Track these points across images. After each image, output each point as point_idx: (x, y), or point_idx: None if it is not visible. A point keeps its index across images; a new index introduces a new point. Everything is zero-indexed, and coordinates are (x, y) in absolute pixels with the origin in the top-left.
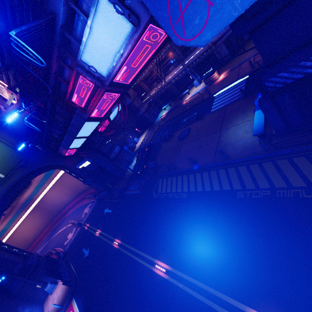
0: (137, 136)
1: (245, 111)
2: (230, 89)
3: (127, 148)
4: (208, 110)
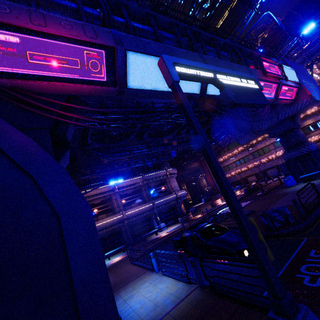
0: None
1: (282, 190)
2: None
3: None
4: None
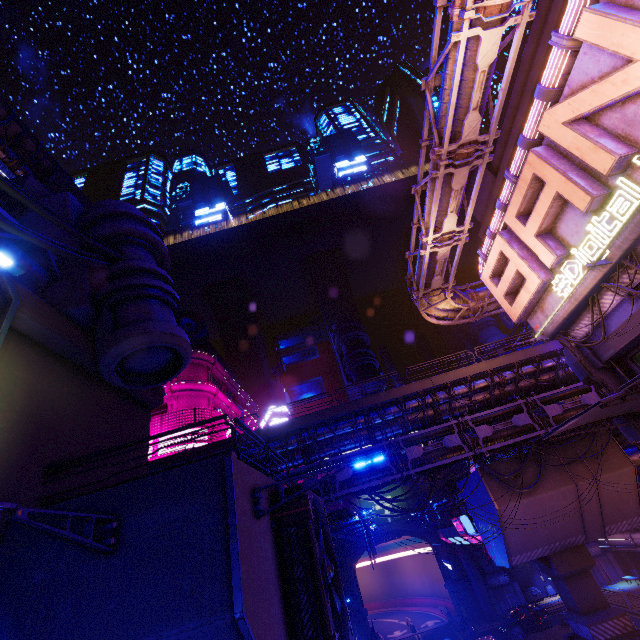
0: None
1: None
2: None
3: (520, 590)
4: None
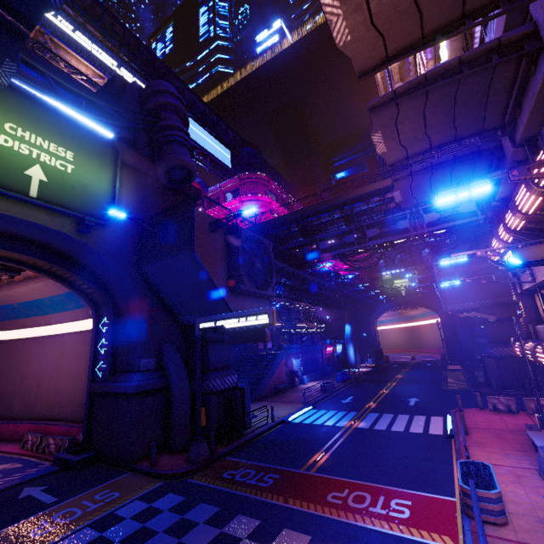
0: None
1: None
2: None
3: None
4: None
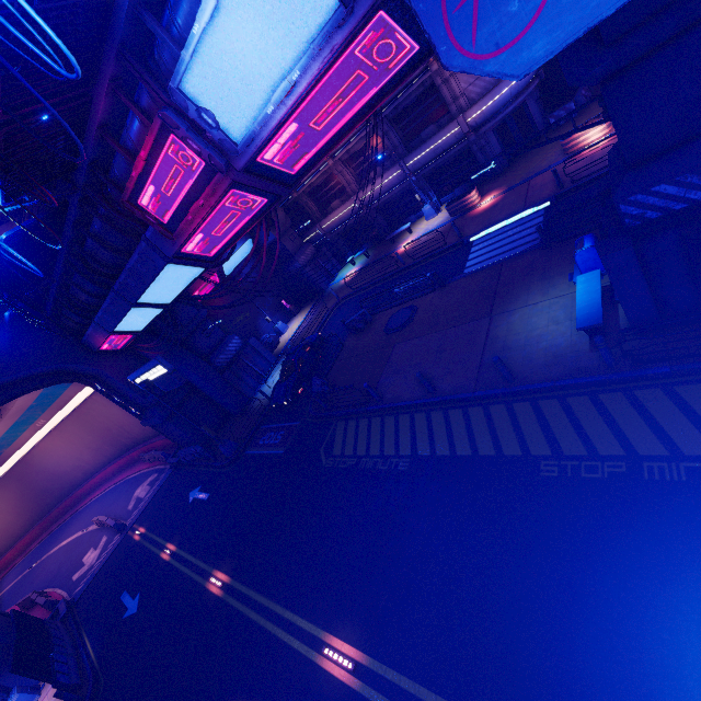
0: (284, 318)
1: (548, 276)
2: (508, 229)
3: (260, 345)
4: (459, 271)
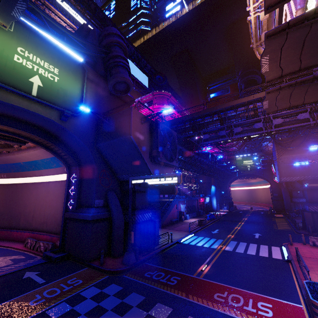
0: None
1: None
2: None
3: None
4: None
